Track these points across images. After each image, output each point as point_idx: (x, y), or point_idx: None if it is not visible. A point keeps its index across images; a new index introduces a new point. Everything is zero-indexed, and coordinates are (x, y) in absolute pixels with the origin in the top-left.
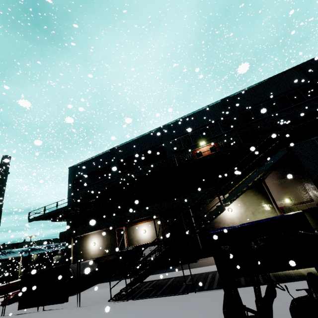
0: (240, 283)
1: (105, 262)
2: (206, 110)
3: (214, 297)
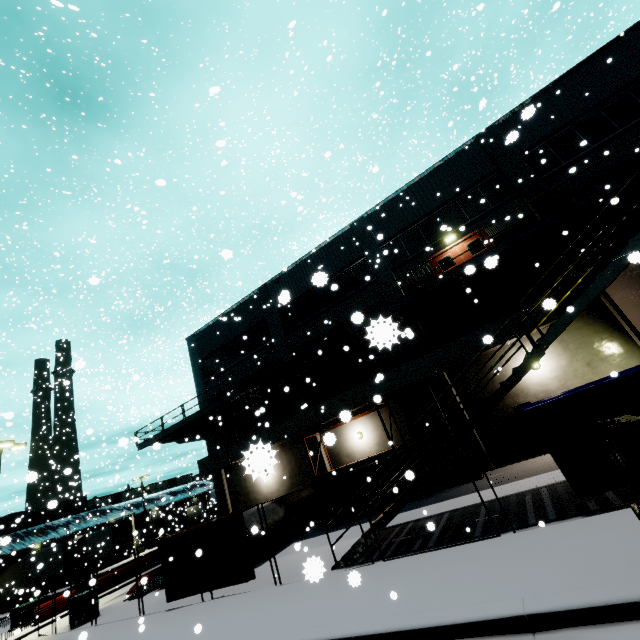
0: (610, 503)
1: (296, 502)
2: (446, 167)
3: (569, 535)
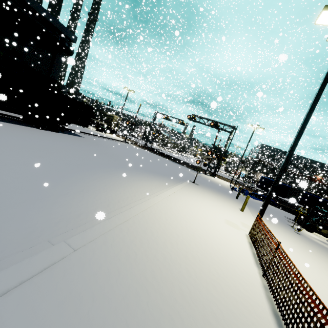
0: None
1: None
2: None
3: None
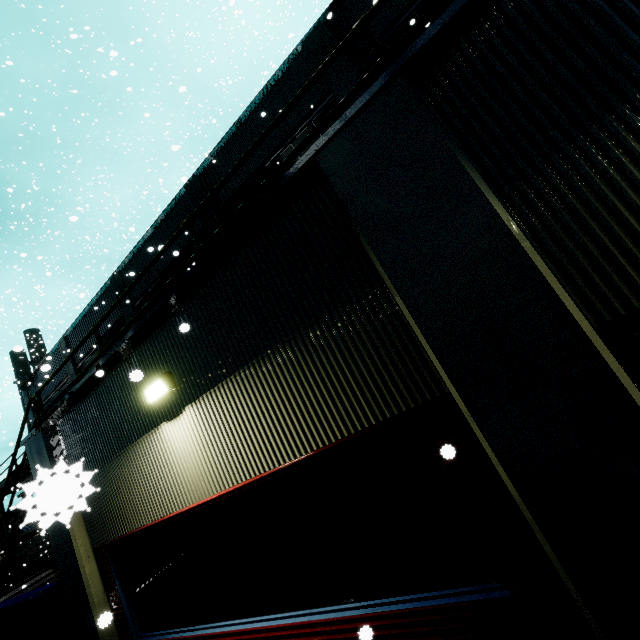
0: None
1: None
2: (169, 220)
3: None
